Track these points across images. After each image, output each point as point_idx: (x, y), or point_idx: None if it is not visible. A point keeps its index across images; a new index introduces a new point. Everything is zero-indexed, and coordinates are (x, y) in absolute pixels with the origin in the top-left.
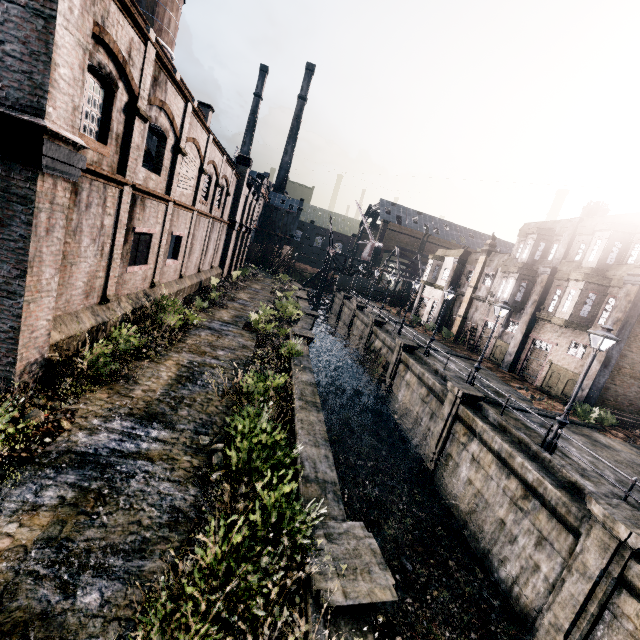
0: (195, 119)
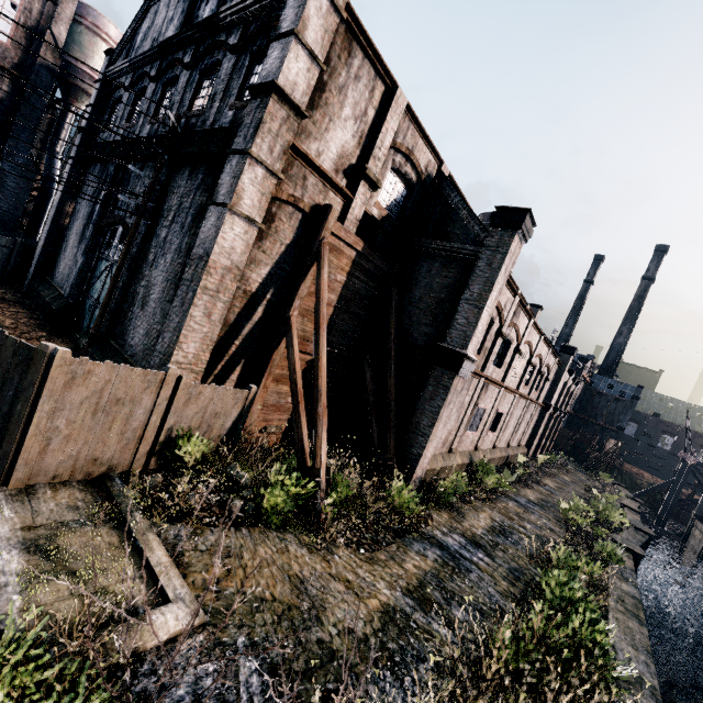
0: (533, 328)
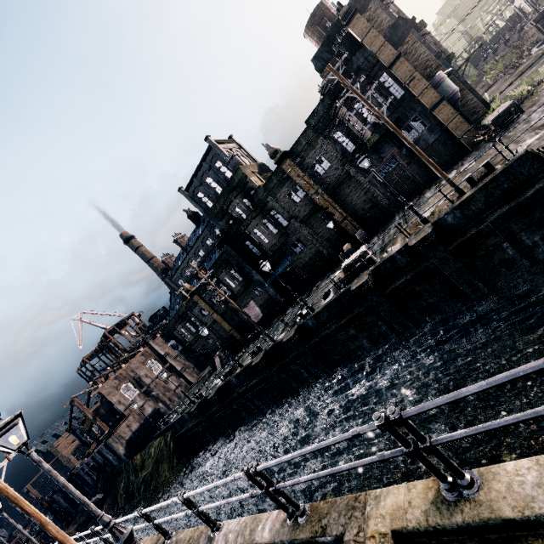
0: None
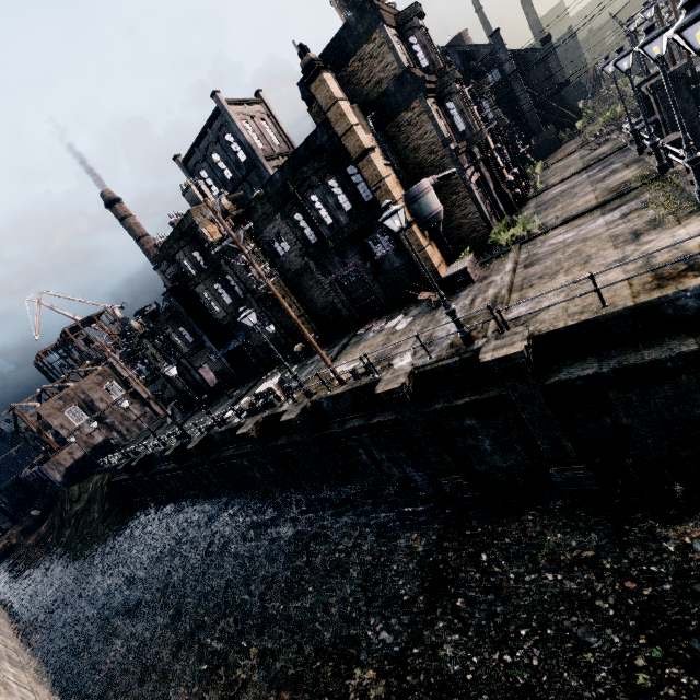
0: None
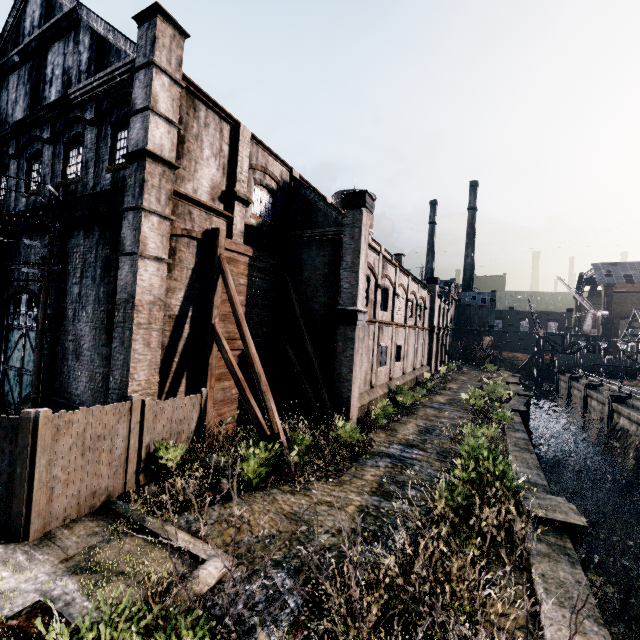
0: (400, 273)
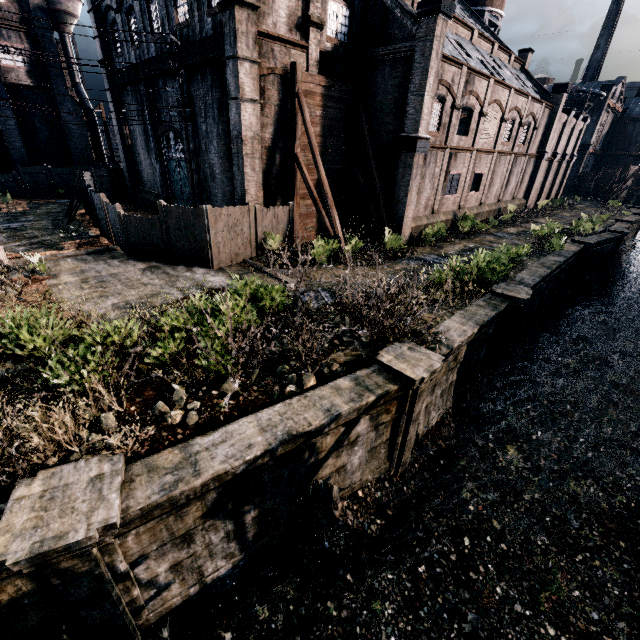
0: (497, 86)
